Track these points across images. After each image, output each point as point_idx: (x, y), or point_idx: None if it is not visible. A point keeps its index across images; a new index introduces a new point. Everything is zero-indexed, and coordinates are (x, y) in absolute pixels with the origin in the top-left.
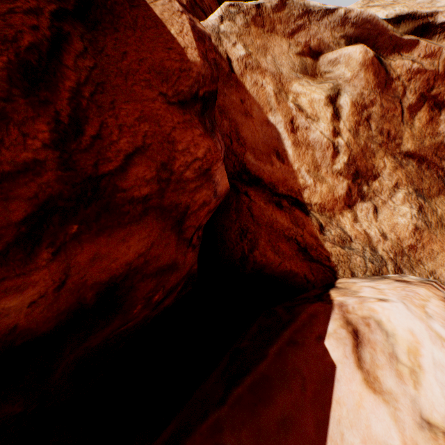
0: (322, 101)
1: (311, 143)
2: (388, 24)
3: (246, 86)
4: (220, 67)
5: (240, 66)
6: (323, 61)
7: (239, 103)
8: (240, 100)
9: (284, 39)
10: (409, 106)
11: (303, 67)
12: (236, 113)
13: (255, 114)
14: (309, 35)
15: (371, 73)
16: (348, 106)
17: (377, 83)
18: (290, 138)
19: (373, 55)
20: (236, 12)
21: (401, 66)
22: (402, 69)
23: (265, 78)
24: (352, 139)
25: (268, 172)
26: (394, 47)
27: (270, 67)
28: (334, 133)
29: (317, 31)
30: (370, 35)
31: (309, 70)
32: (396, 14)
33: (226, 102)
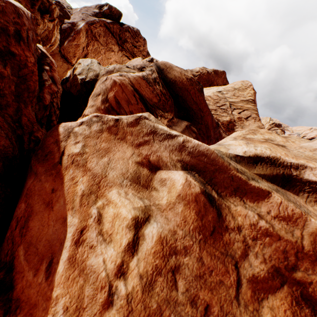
0: (127, 220)
1: (87, 269)
2: (230, 163)
3: (65, 178)
4: (53, 156)
5: (69, 160)
6: (158, 176)
7: (49, 191)
8: (52, 188)
9: (131, 147)
10: (254, 277)
11: (136, 176)
12: (38, 200)
13: (58, 206)
14: (151, 150)
15: (194, 210)
16: (153, 240)
17: (199, 226)
18: (71, 249)
19: (199, 190)
20: (97, 121)
21: (244, 215)
22: (245, 220)
23: (84, 176)
24: (141, 292)
25: (26, 282)
26: (236, 189)
27: (97, 167)
28: (119, 269)
29: (158, 149)
30: (207, 167)
31: (142, 180)
32: (256, 153)
33: (36, 187)
